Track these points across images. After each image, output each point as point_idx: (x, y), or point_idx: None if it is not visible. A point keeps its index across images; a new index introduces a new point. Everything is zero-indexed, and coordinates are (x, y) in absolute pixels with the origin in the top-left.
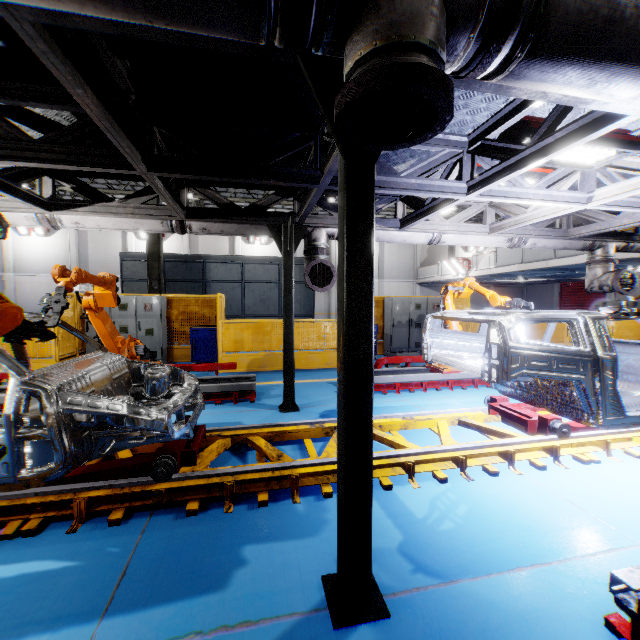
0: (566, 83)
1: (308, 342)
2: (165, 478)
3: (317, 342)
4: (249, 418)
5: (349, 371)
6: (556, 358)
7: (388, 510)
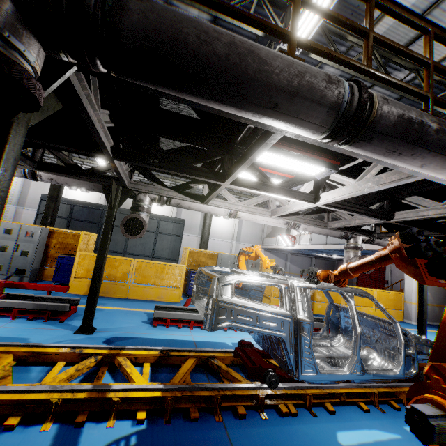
0: (171, 87)
1: (147, 278)
2: None
3: (154, 279)
4: (40, 335)
5: None
6: (260, 315)
7: None
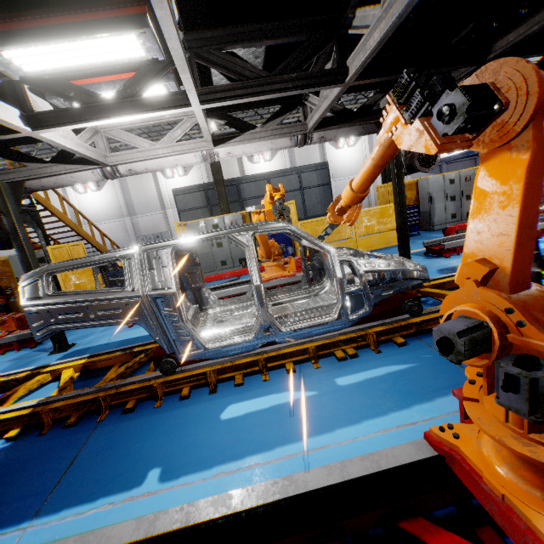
0: None
1: (370, 228)
2: (417, 314)
3: (377, 227)
4: None
5: None
6: None
7: None
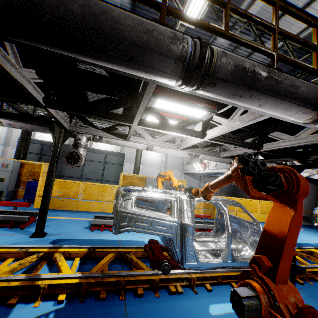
0: (45, 43)
1: (92, 196)
2: None
3: (97, 196)
4: (3, 239)
5: None
6: (153, 221)
7: None
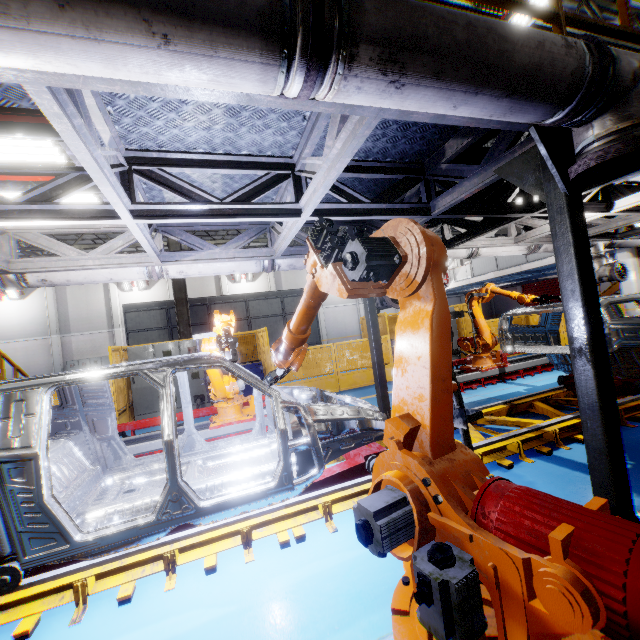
0: None
1: (352, 362)
2: None
3: (360, 361)
4: None
5: (593, 339)
6: (638, 329)
7: (568, 466)
